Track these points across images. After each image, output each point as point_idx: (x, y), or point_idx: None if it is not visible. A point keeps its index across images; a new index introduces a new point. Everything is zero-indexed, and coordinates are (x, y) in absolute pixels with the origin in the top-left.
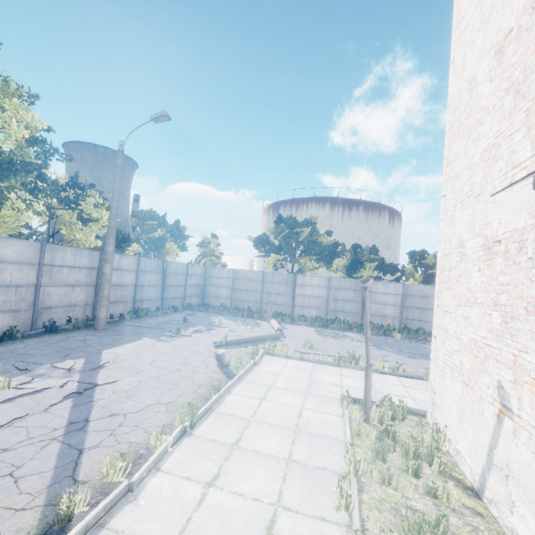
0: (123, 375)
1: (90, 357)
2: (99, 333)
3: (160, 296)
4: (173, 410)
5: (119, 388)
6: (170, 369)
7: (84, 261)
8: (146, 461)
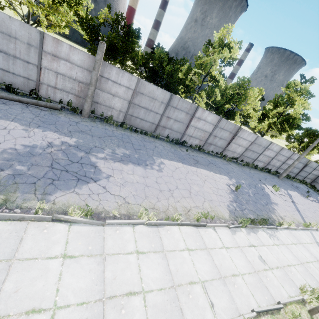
0: (299, 203)
1: (285, 190)
2: (280, 180)
3: (297, 173)
4: (317, 222)
5: (300, 207)
6: (311, 210)
7: (287, 154)
8: (316, 228)
